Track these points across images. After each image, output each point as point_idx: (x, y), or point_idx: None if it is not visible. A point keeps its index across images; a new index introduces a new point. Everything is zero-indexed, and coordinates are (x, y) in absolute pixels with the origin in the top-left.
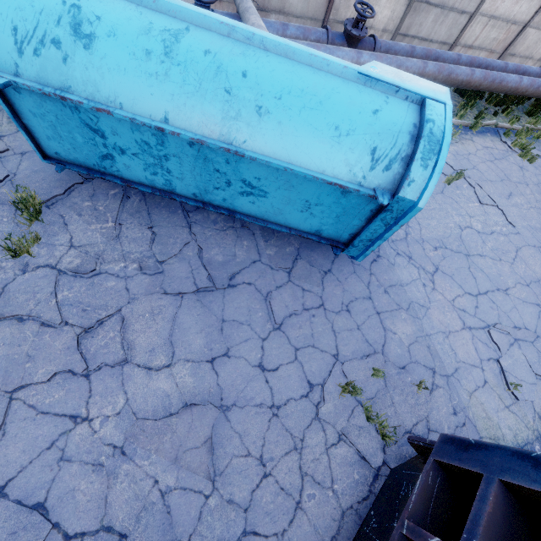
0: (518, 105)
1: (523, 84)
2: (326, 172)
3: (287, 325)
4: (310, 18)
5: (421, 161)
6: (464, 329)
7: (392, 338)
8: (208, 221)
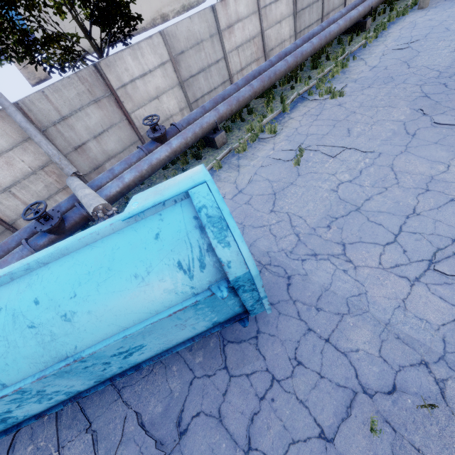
0: (302, 69)
1: (290, 62)
2: (160, 310)
3: (255, 436)
4: (130, 145)
5: (220, 244)
6: (412, 285)
7: (358, 359)
8: (134, 375)
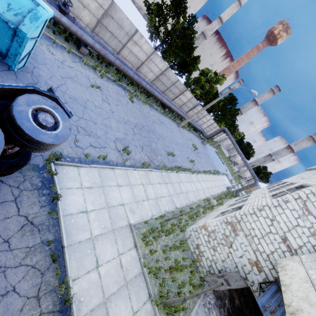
0: (139, 89)
1: (135, 77)
2: None
3: None
4: None
5: (29, 19)
6: None
7: None
8: None
